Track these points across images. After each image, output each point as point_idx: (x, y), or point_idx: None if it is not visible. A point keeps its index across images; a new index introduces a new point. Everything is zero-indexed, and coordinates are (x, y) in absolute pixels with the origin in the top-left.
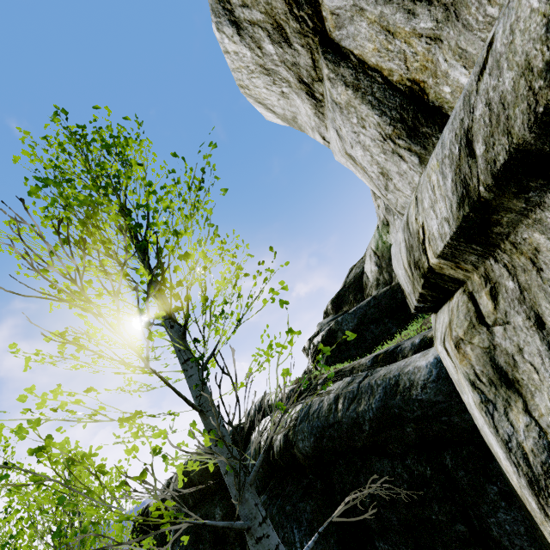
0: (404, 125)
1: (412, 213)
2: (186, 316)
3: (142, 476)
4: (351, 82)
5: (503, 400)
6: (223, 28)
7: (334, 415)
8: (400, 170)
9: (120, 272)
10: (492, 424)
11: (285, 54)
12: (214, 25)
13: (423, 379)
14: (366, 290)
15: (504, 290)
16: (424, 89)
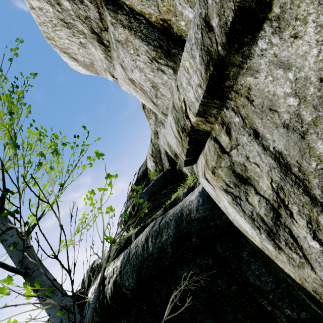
0: (162, 49)
1: (175, 97)
2: None
3: None
4: (127, 24)
5: (243, 193)
6: None
7: (147, 251)
8: (163, 81)
9: None
10: (241, 209)
11: (79, 9)
12: None
13: (195, 206)
14: (150, 177)
15: (233, 125)
16: (170, 25)
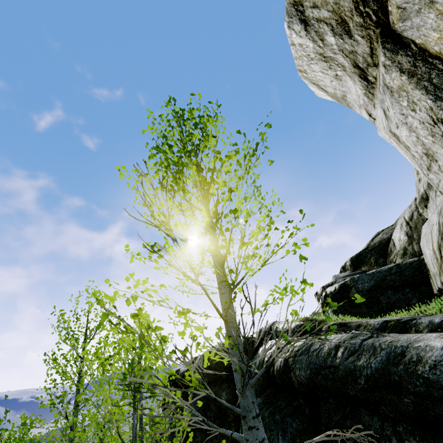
0: None
1: None
2: (227, 253)
3: (184, 351)
4: (408, 68)
5: None
6: (293, 26)
7: (332, 359)
8: None
9: (191, 215)
10: None
11: (345, 44)
12: (286, 24)
13: (434, 359)
14: (390, 256)
15: None
16: None
